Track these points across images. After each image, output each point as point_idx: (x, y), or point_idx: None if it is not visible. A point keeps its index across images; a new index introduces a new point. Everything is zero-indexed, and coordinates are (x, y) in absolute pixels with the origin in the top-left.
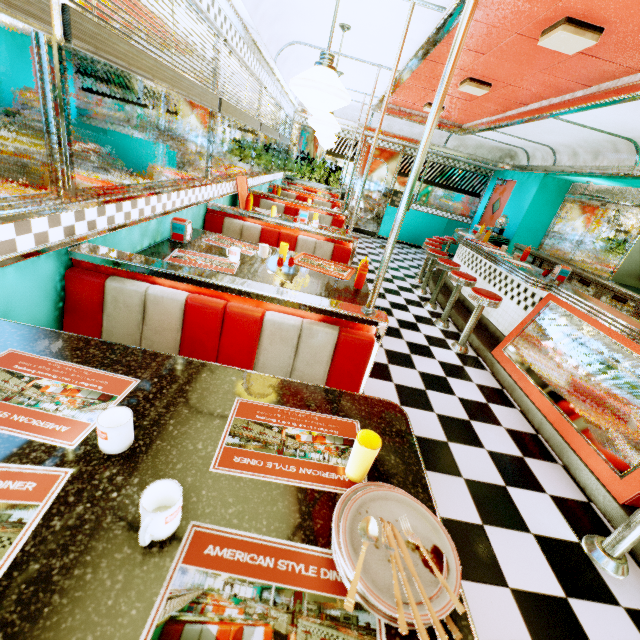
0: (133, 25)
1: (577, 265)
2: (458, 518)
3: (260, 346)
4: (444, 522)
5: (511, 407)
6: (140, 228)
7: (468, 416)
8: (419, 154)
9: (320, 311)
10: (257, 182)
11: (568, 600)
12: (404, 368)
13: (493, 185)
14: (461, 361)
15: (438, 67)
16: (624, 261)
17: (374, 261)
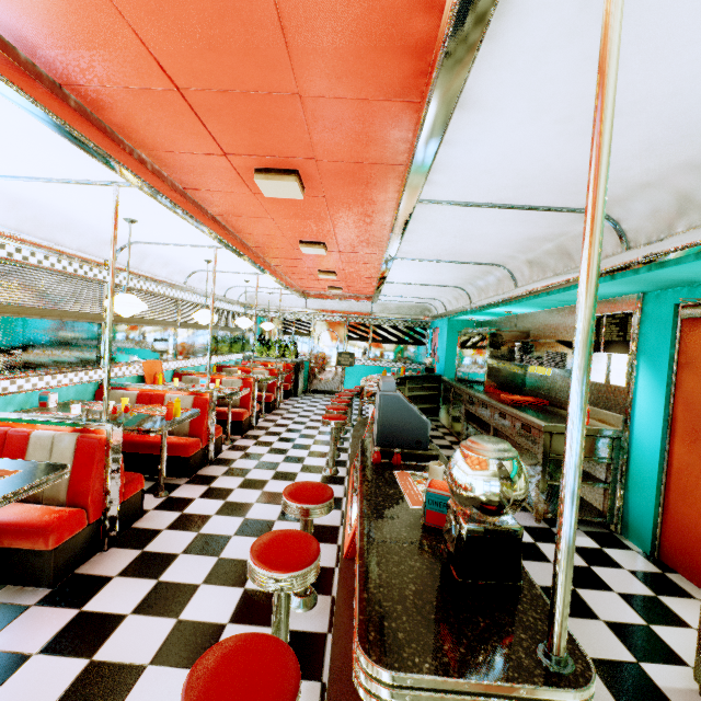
0: (1, 295)
1: (471, 385)
2: (181, 581)
3: (28, 453)
4: (165, 584)
5: (336, 509)
6: (4, 399)
7: (278, 518)
8: (107, 330)
9: (69, 425)
10: (188, 364)
11: (227, 625)
12: (250, 490)
13: (431, 334)
14: (322, 480)
15: (294, 268)
16: (487, 374)
17: (316, 415)
